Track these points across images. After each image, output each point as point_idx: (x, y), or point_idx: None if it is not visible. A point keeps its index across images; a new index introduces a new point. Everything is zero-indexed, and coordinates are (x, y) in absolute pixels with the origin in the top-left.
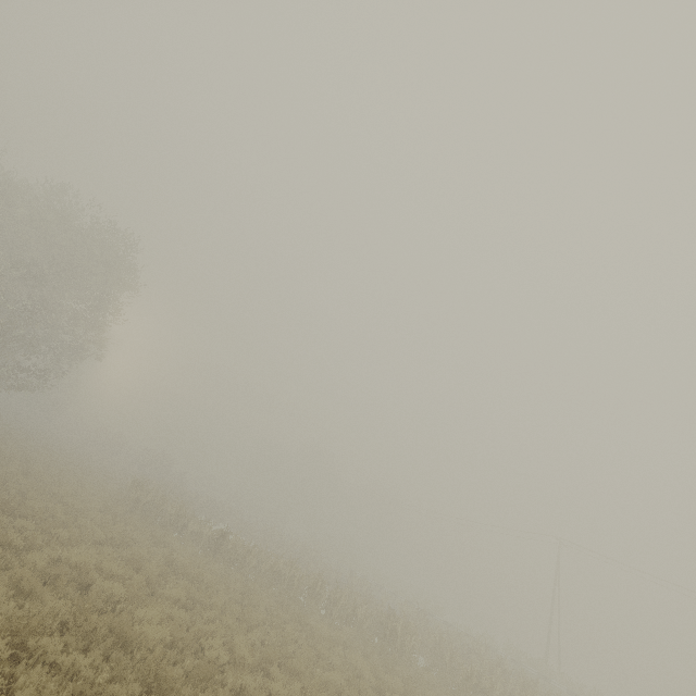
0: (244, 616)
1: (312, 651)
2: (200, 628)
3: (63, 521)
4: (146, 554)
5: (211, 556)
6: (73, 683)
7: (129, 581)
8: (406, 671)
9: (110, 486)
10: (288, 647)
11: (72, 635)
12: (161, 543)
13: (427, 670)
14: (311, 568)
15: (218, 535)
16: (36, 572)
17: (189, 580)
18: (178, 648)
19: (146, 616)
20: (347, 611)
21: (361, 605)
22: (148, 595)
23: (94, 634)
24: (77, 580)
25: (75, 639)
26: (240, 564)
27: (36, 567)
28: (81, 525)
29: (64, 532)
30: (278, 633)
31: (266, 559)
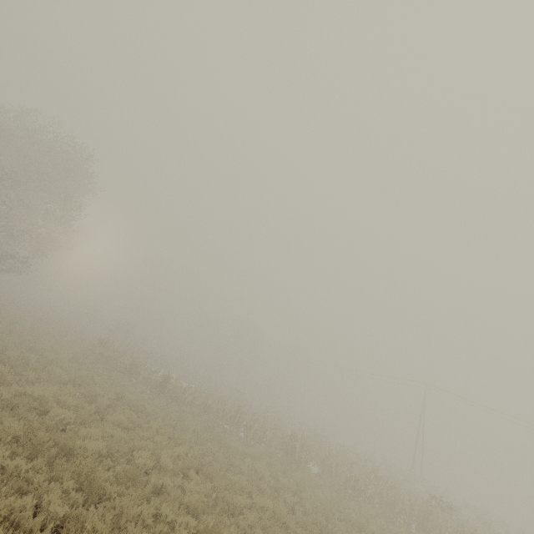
0: (174, 435)
1: (227, 461)
2: (136, 443)
3: (35, 366)
4: (100, 391)
5: (155, 394)
6: (12, 481)
7: (81, 409)
8: (300, 476)
9: (81, 344)
10: (207, 458)
11: (24, 447)
12: (116, 384)
13: (318, 475)
14: (236, 404)
15: (161, 379)
16: (2, 401)
17: (134, 410)
18: (115, 457)
19: (89, 434)
20: (259, 434)
21: (270, 430)
22: (98, 420)
23: (41, 446)
24: (38, 408)
25: (21, 449)
26: (179, 400)
27: (2, 397)
28: (50, 370)
29: (33, 374)
30: (201, 448)
31: (199, 397)
